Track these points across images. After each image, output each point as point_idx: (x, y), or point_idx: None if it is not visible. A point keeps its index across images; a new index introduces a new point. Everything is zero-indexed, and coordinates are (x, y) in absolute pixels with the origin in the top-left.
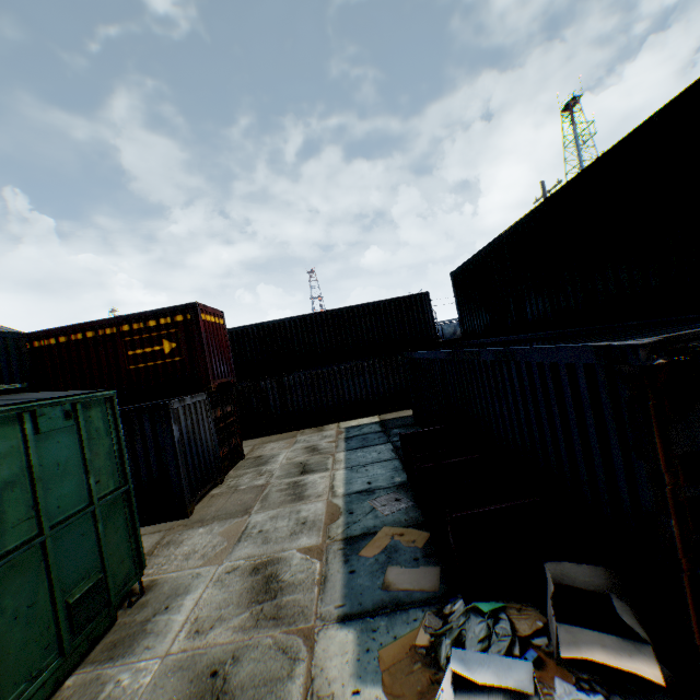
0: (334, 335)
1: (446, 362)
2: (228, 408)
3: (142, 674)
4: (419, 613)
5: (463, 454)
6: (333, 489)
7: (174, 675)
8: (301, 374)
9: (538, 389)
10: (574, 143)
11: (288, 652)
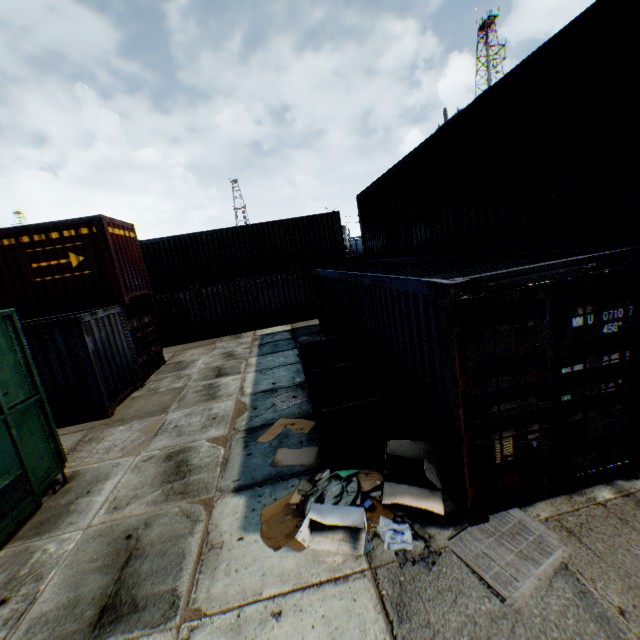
0: (250, 249)
1: (341, 282)
2: (145, 319)
3: (67, 543)
4: (296, 481)
5: (346, 360)
6: (242, 389)
7: (95, 541)
8: (219, 287)
9: (397, 312)
10: (486, 67)
11: (191, 517)
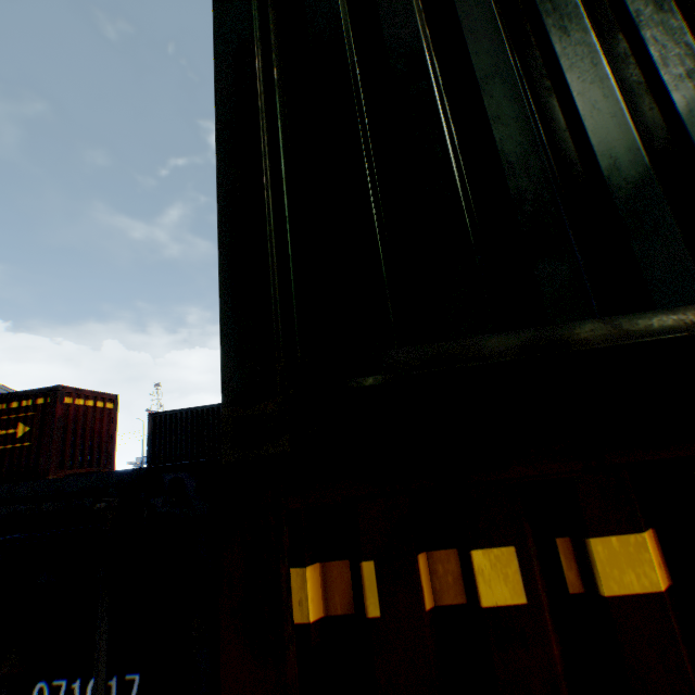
0: None
1: None
2: None
3: None
4: None
5: None
6: None
7: None
8: None
9: None
10: None
11: None
